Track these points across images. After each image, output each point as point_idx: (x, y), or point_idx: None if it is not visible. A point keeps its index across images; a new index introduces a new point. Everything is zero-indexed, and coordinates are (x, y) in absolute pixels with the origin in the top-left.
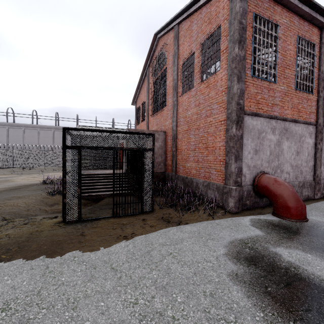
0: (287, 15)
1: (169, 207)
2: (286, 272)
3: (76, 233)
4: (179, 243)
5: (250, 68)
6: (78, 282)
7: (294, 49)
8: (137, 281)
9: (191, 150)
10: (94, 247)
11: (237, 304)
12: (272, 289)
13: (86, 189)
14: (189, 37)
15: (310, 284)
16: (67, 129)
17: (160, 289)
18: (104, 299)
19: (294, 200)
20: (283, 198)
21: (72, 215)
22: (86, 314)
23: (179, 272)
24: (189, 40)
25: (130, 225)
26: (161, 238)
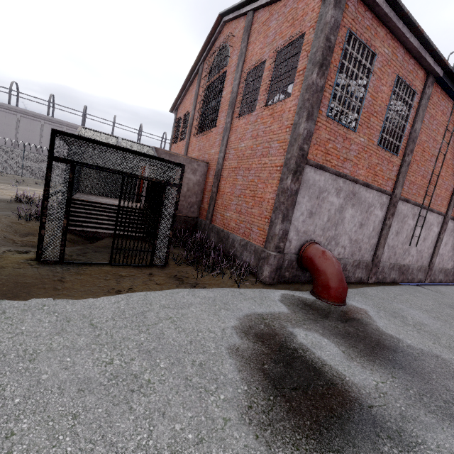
0: (391, 44)
1: (189, 265)
2: (292, 353)
3: (52, 277)
4: (185, 308)
5: (327, 105)
6: (43, 334)
7: (389, 92)
8: (118, 342)
9: (235, 196)
10: (74, 297)
11: (225, 376)
12: (269, 367)
13: (80, 221)
14: (263, 35)
15: (310, 367)
16: (58, 132)
17: (144, 353)
18: (72, 355)
19: (337, 280)
20: (326, 275)
21: (50, 253)
22: (46, 367)
23: (174, 338)
24: (262, 40)
25: (130, 278)
26: (165, 299)
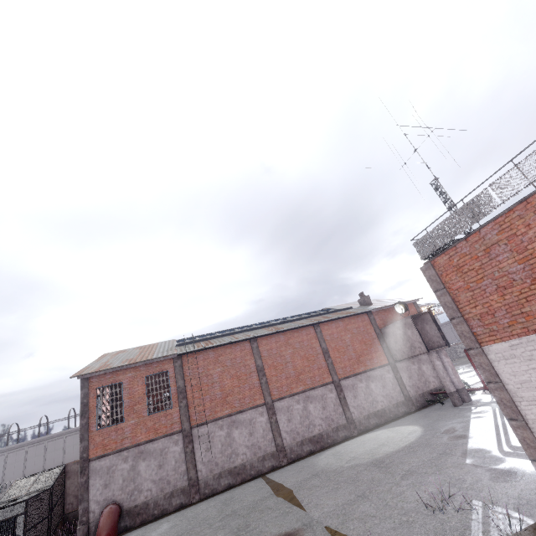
0: (132, 369)
1: None
2: None
3: None
4: None
5: (96, 425)
6: None
7: (144, 386)
8: None
9: None
10: None
11: None
12: None
13: None
14: None
15: None
16: None
17: None
18: None
19: (101, 531)
20: (98, 530)
21: None
22: None
23: None
24: None
25: None
26: None
